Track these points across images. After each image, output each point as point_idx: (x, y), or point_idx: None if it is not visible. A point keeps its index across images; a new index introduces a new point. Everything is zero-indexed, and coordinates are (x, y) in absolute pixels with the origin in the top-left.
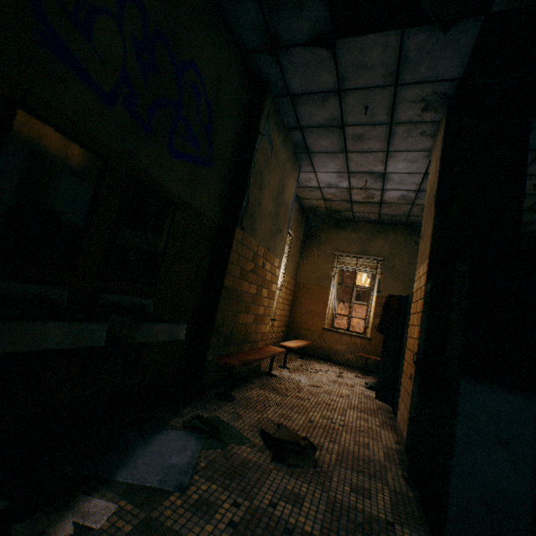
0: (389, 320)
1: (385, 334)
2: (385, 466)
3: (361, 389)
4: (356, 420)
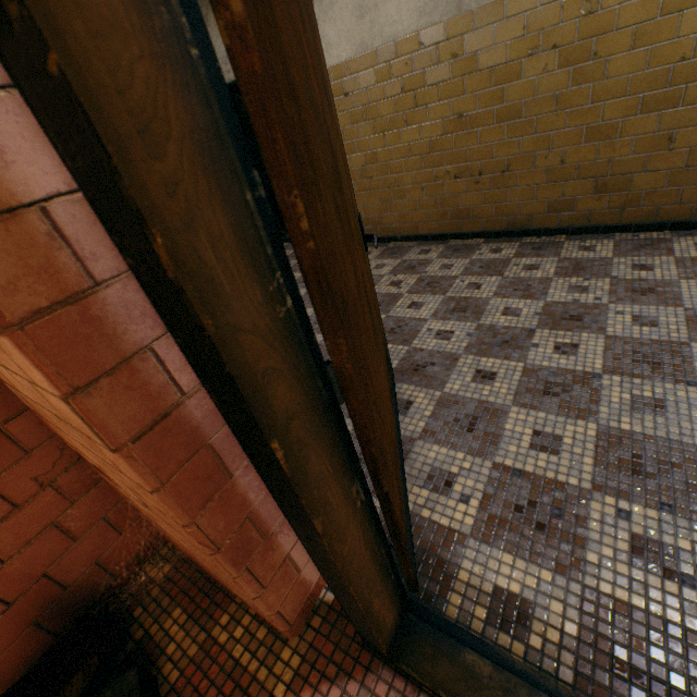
0: None
1: None
2: None
3: None
4: None
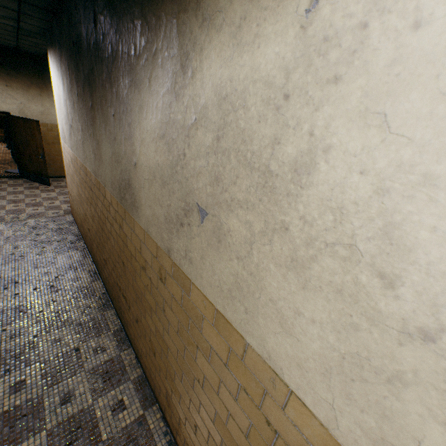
0: (4, 124)
1: (4, 129)
2: (10, 160)
3: (5, 148)
4: (3, 155)
